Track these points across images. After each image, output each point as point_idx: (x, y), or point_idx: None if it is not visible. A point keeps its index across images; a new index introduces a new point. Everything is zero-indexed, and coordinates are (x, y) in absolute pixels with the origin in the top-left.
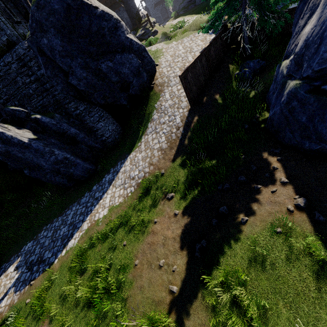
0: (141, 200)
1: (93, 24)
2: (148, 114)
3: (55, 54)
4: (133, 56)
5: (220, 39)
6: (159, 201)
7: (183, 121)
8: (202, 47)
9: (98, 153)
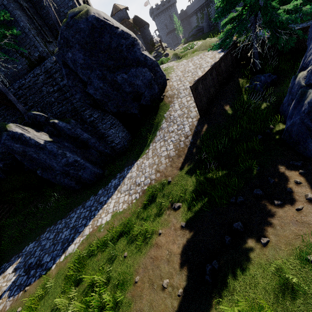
0: (145, 208)
1: (113, 41)
2: (157, 123)
3: (77, 66)
4: (146, 70)
5: (230, 55)
6: (165, 210)
7: (192, 130)
8: (211, 63)
9: (106, 158)
